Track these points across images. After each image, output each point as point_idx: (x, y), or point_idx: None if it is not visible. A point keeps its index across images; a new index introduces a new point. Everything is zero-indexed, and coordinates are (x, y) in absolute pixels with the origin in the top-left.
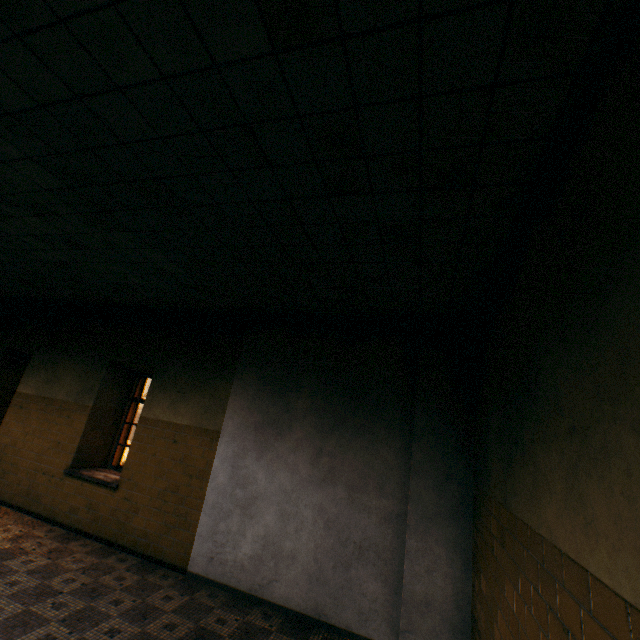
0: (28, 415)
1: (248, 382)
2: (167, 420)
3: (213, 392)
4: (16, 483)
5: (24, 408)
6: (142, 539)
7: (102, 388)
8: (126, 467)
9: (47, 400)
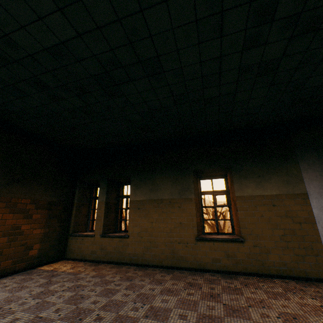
0: (146, 212)
1: (310, 161)
2: (259, 194)
3: (286, 172)
4: (159, 253)
5: (141, 209)
6: (282, 268)
7: (194, 186)
8: (243, 227)
9: (156, 201)
